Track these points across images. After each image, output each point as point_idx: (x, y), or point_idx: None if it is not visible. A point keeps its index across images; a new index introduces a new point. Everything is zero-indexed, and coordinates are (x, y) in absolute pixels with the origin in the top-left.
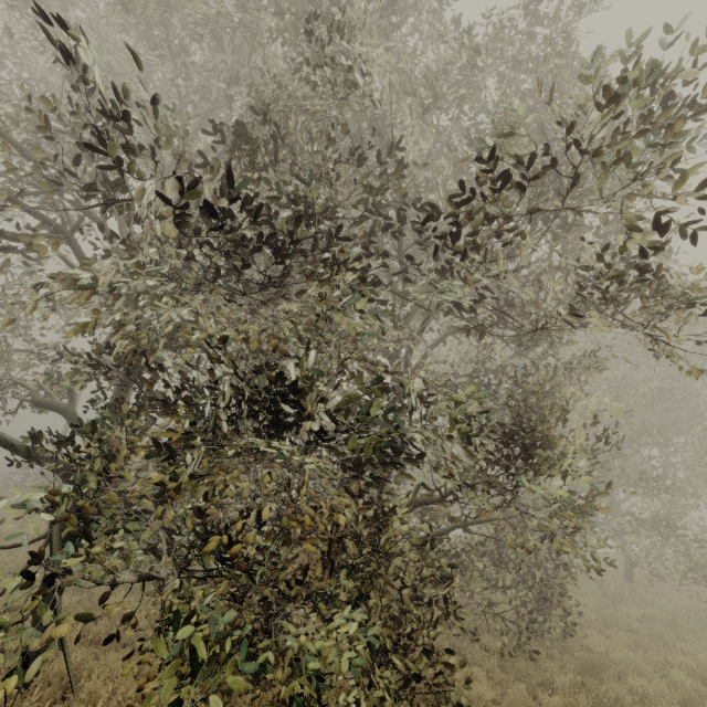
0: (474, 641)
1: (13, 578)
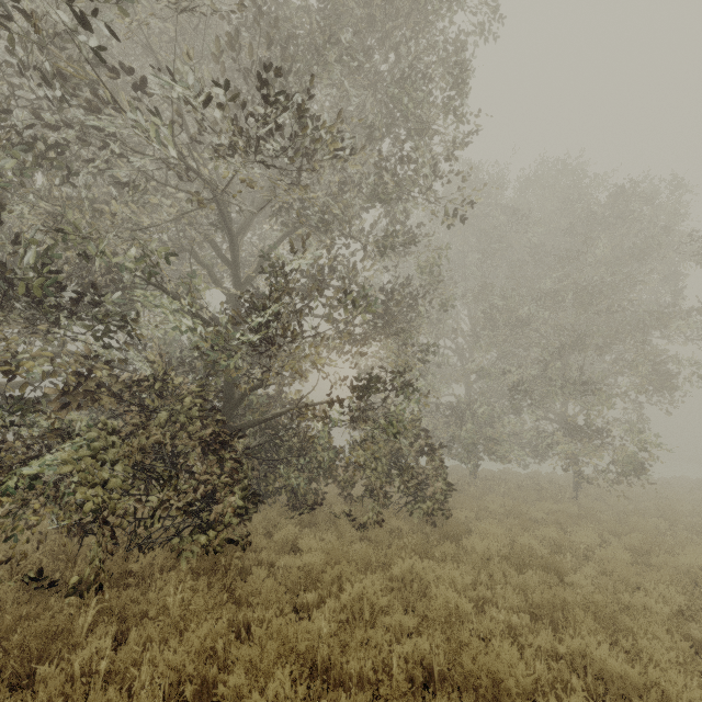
0: (352, 521)
1: None
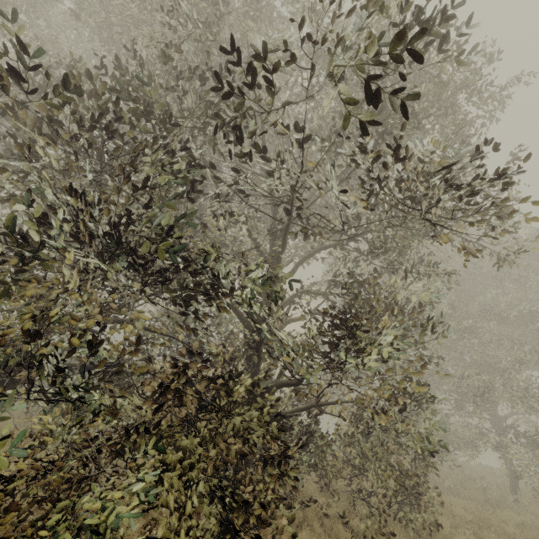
0: (343, 523)
1: None
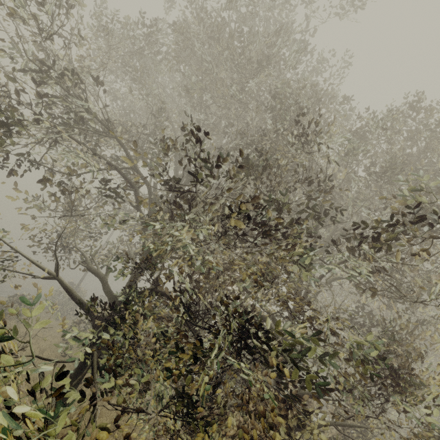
0: None
1: (75, 392)
